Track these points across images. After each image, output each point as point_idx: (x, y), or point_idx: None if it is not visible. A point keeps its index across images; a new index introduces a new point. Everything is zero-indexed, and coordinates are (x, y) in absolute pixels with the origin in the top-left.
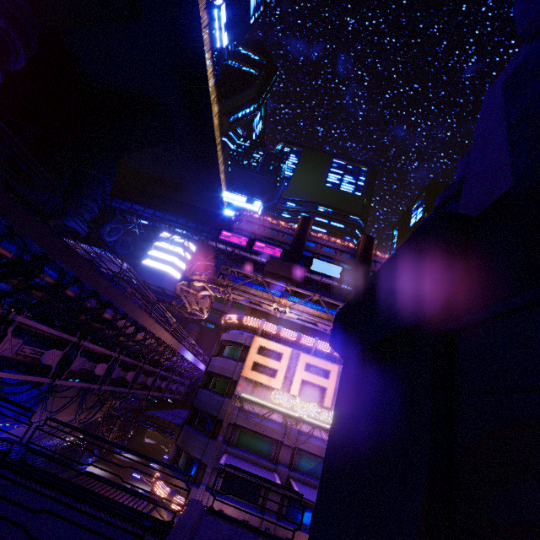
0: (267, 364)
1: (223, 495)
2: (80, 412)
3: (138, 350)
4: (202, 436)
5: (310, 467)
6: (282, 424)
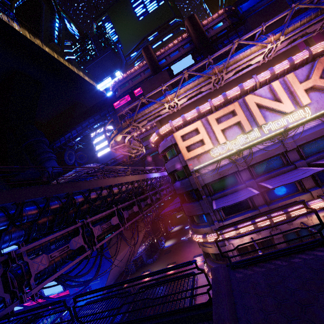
0: (193, 141)
1: (229, 218)
2: (133, 238)
3: (126, 196)
4: (194, 203)
5: (265, 169)
6: (230, 163)
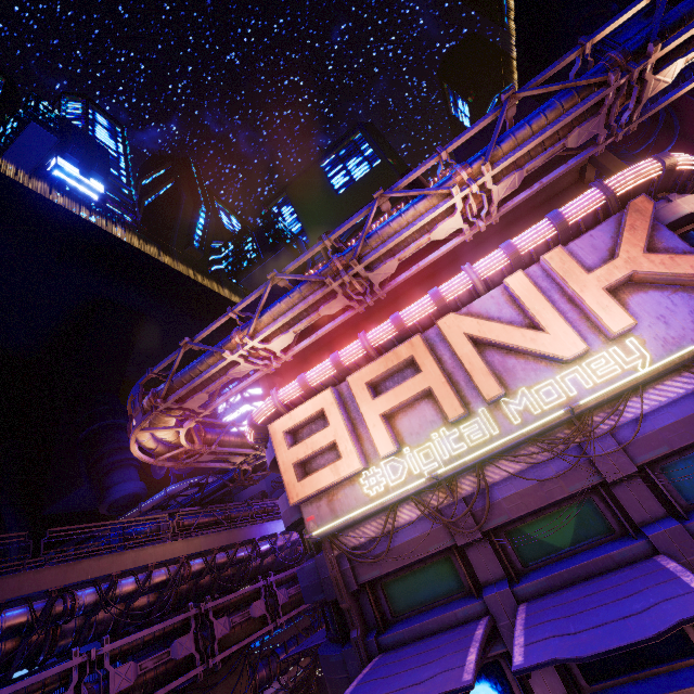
0: (312, 449)
1: None
2: None
3: (156, 603)
4: (333, 652)
5: (548, 543)
6: (430, 516)
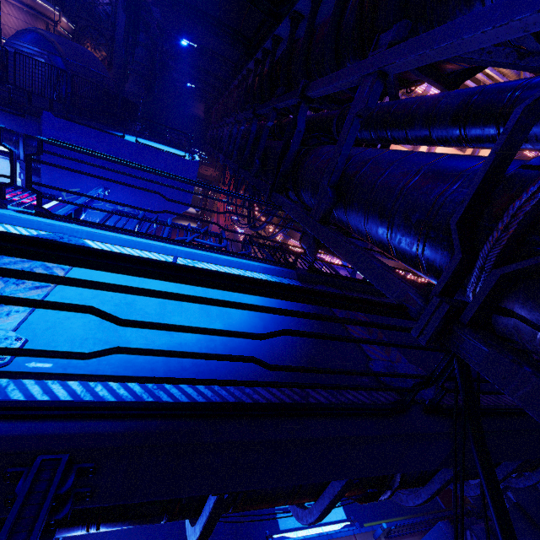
0: None
1: None
2: None
3: None
4: None
5: None
6: None
